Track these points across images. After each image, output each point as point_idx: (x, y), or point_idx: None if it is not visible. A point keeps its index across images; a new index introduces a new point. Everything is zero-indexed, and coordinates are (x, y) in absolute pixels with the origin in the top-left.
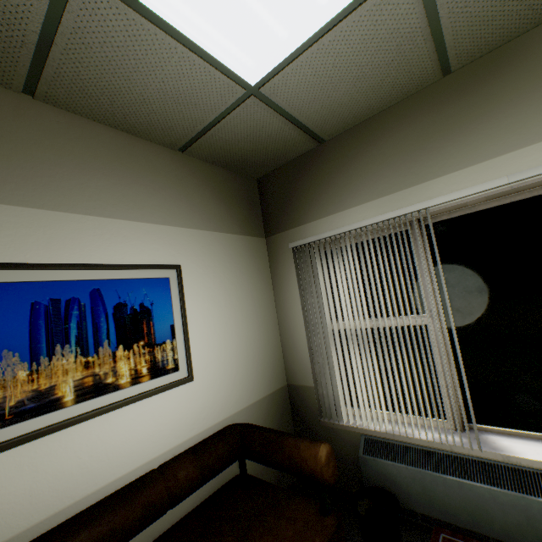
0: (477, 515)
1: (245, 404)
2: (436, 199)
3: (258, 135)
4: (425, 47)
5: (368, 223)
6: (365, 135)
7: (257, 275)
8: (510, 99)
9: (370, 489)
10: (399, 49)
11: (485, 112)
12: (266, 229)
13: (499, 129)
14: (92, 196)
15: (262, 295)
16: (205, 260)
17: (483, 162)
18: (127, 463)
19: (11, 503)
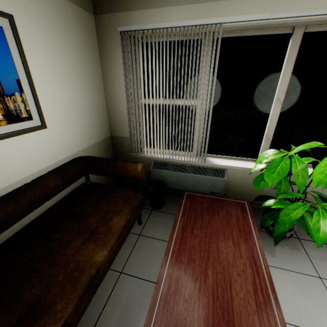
0: (195, 186)
1: (85, 146)
2: (229, 18)
3: None
4: None
5: (182, 25)
6: None
7: (89, 51)
8: None
9: (154, 182)
10: None
11: None
12: (94, 6)
13: None
14: None
15: (94, 70)
16: (39, 19)
17: None
18: (4, 181)
19: None
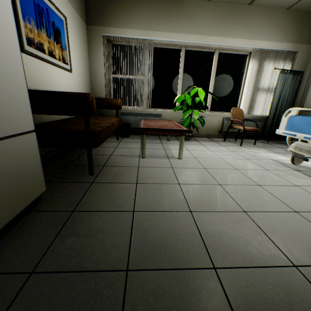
0: None
1: None
2: (156, 38)
3: None
4: None
5: (136, 38)
6: (140, 1)
7: (84, 43)
8: (177, 17)
9: (122, 123)
10: None
11: (172, 17)
12: (87, 21)
13: (173, 25)
14: None
15: (86, 53)
16: (71, 21)
17: (168, 32)
18: (60, 89)
19: (40, 78)
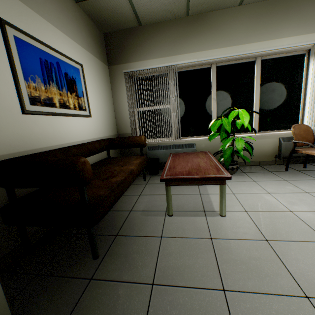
0: None
1: (106, 135)
2: (179, 62)
3: (117, 10)
4: (184, 3)
5: (157, 67)
6: (158, 29)
7: (106, 83)
8: (201, 34)
9: (150, 159)
10: (177, 0)
11: (195, 35)
12: (109, 62)
13: (198, 43)
14: (48, 12)
15: (108, 93)
16: (89, 67)
17: (192, 53)
18: (76, 138)
19: (49, 135)
